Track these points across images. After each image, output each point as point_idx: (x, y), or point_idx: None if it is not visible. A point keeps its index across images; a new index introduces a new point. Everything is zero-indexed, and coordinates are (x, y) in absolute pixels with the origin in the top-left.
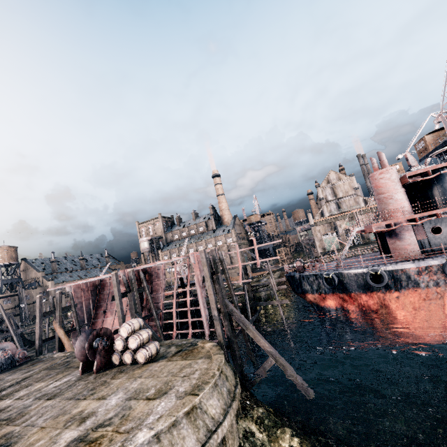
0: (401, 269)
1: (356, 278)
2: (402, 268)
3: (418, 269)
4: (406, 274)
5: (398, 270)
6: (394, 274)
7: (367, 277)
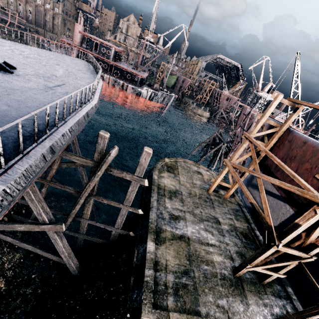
0: None
1: None
2: None
3: None
4: None
5: None
6: None
7: None
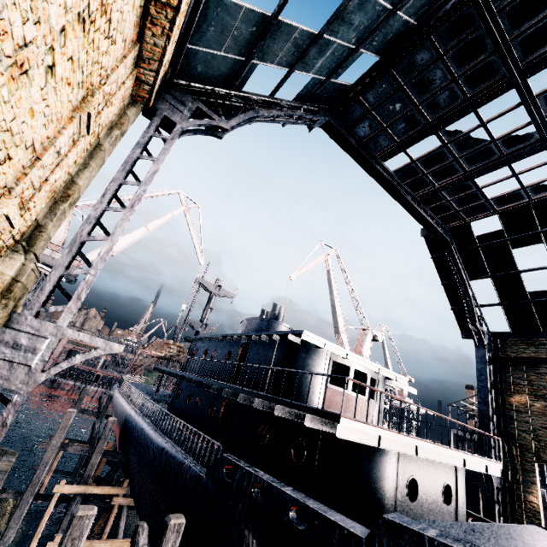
0: None
1: None
2: None
3: None
4: None
5: None
6: None
7: None
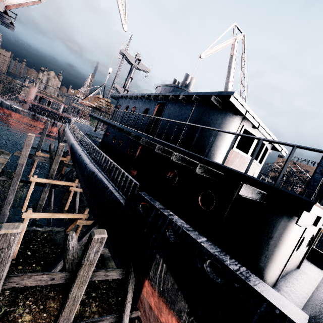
0: (18, 108)
1: (7, 105)
2: (19, 108)
3: (22, 110)
4: (19, 110)
5: (18, 108)
6: (16, 109)
7: (9, 106)
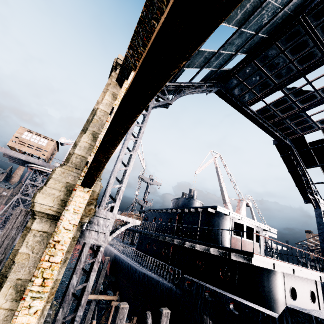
0: None
1: None
2: None
3: None
4: None
5: None
6: None
7: None
